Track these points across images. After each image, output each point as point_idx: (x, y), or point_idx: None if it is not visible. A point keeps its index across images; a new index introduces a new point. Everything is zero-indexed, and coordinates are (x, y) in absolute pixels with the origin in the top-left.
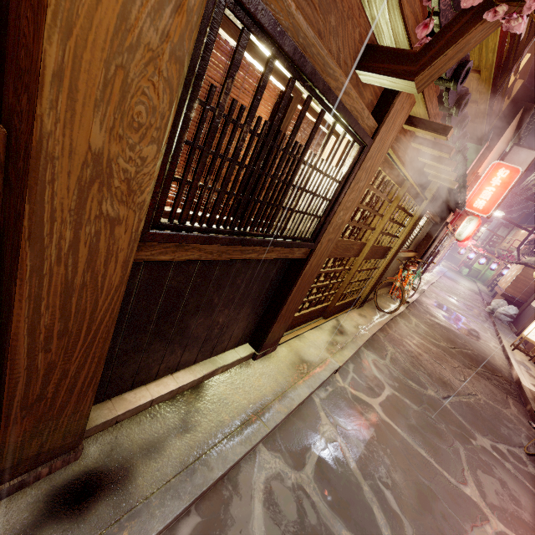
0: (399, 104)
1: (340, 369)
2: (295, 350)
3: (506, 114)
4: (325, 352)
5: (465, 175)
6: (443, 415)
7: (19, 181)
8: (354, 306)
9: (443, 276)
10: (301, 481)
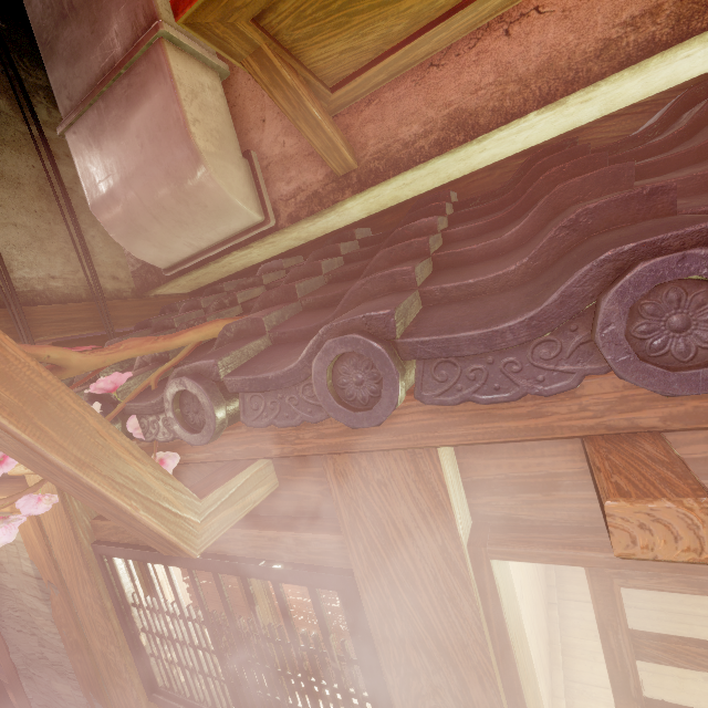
0: (350, 489)
1: None
2: None
3: None
4: None
5: None
6: None
7: None
8: None
9: None
10: None
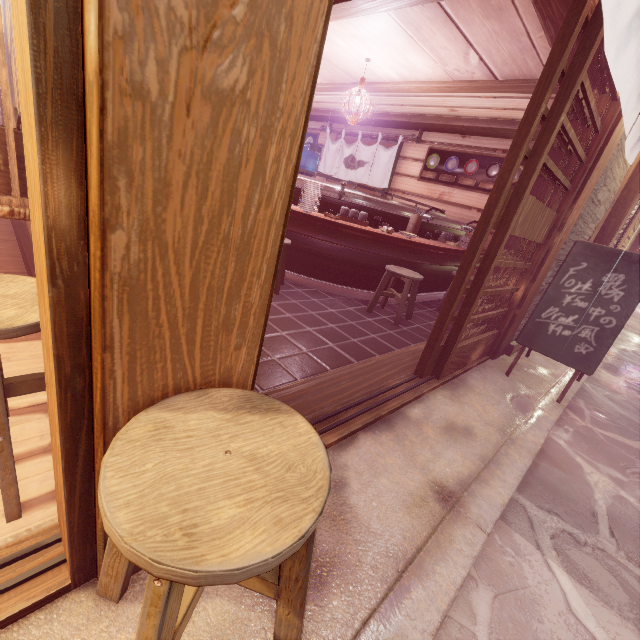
0: None
1: None
2: None
3: None
4: None
5: None
6: None
7: (606, 235)
8: None
9: None
10: (631, 354)
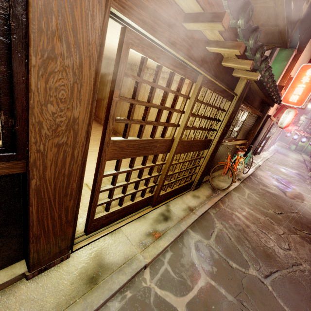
0: None
1: (154, 261)
2: (98, 252)
3: (308, 26)
4: (136, 247)
5: (269, 69)
6: (262, 302)
7: None
8: (190, 188)
9: (276, 152)
10: None
